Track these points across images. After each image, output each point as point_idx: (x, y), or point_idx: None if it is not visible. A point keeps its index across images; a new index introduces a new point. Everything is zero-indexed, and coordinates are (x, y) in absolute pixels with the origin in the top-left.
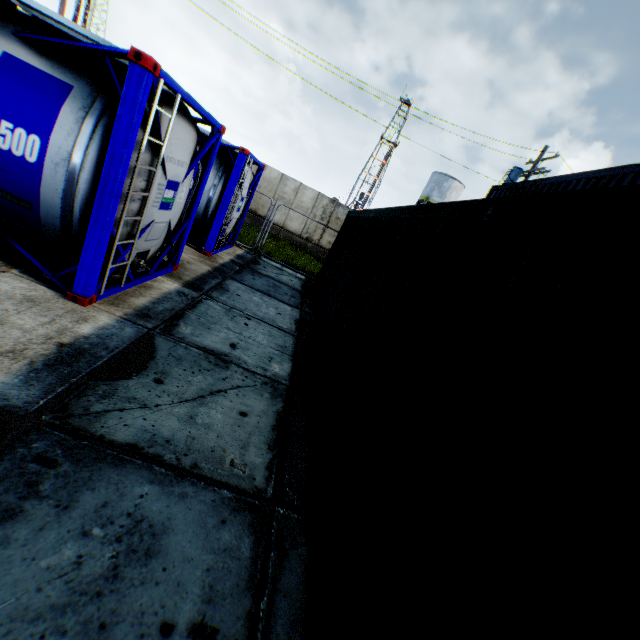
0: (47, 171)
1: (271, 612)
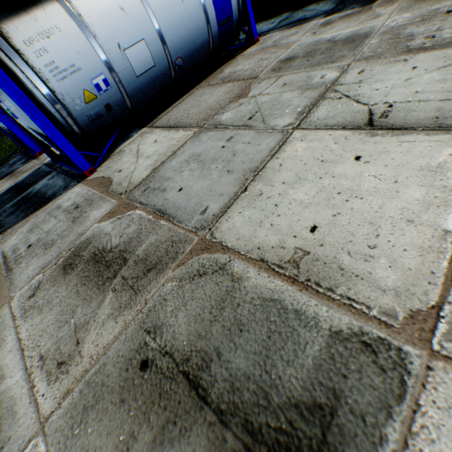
0: None
1: None
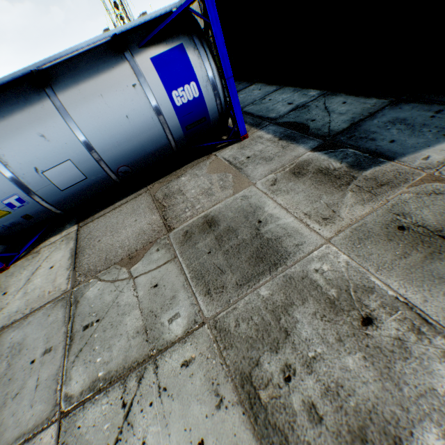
0: (204, 95)
1: (441, 102)
